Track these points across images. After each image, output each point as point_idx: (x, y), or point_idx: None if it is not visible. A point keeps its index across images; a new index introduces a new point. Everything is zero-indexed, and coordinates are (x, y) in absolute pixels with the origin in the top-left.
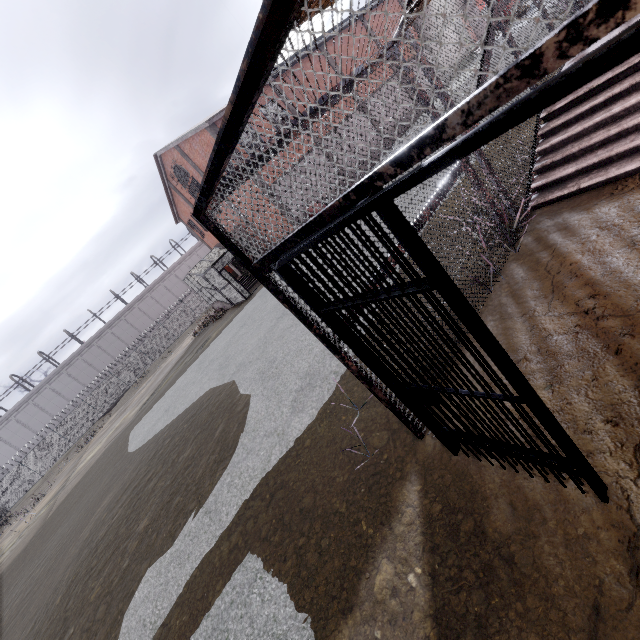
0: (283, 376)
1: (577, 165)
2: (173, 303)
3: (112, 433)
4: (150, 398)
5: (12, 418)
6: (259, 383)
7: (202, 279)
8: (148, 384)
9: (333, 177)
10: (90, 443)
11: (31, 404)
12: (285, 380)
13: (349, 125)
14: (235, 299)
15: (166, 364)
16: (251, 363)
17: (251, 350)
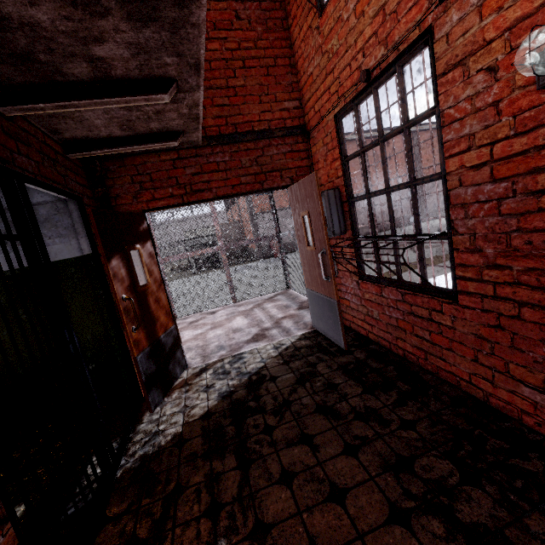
0: None
1: None
2: None
3: None
4: None
5: None
6: None
7: None
8: None
9: None
10: None
11: None
12: None
13: None
14: None
15: None
16: None
17: None
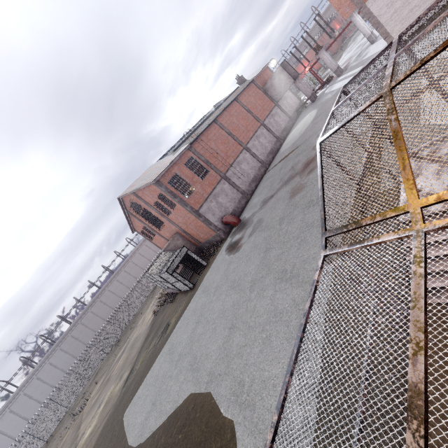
0: (258, 409)
1: (443, 282)
2: (132, 282)
3: (103, 408)
4: (130, 375)
5: (21, 393)
6: (237, 408)
7: (158, 276)
8: (124, 355)
9: (235, 195)
10: (84, 412)
11: (35, 378)
12: (262, 416)
13: (239, 161)
14: (183, 288)
15: (135, 337)
16: (221, 377)
17: (216, 359)
